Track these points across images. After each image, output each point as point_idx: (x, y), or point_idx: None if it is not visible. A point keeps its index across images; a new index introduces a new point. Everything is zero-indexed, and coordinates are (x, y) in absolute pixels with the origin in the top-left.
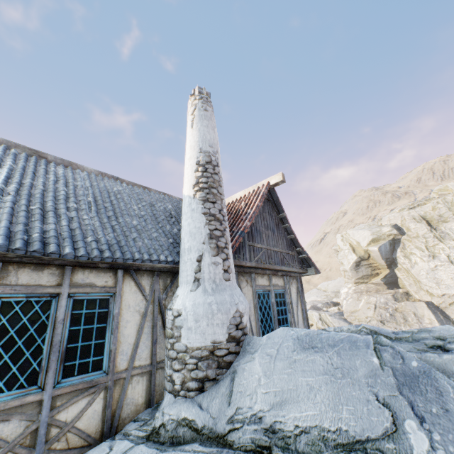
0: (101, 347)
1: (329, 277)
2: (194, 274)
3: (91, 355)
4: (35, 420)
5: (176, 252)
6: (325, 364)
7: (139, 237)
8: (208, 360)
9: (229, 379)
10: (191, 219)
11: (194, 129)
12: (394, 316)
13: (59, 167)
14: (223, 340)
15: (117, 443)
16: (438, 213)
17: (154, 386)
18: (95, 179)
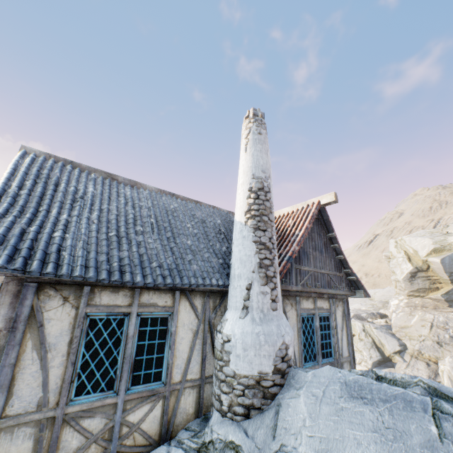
0: (160, 360)
1: (377, 284)
2: (242, 302)
3: (153, 367)
4: (112, 419)
5: (225, 275)
6: (375, 421)
7: (193, 258)
8: (254, 389)
9: (273, 412)
10: (242, 246)
11: (248, 154)
12: None
13: (127, 187)
14: (269, 371)
15: (173, 450)
16: None
17: (202, 399)
18: (155, 198)
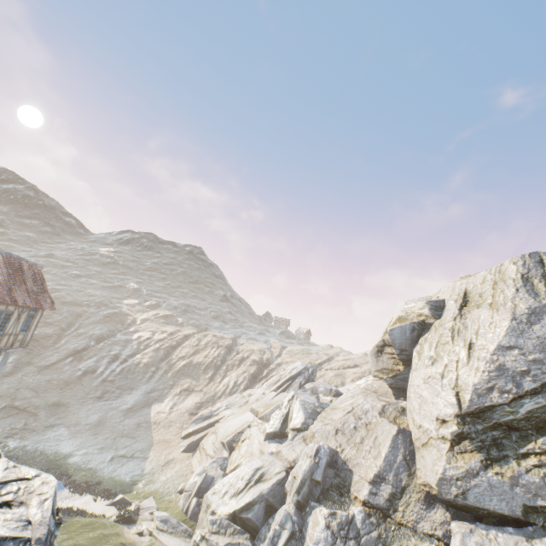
0: None
1: None
2: None
3: None
4: None
5: None
6: None
7: None
8: None
9: None
10: None
11: None
12: (357, 430)
13: None
14: None
15: None
16: (480, 290)
17: None
18: None
